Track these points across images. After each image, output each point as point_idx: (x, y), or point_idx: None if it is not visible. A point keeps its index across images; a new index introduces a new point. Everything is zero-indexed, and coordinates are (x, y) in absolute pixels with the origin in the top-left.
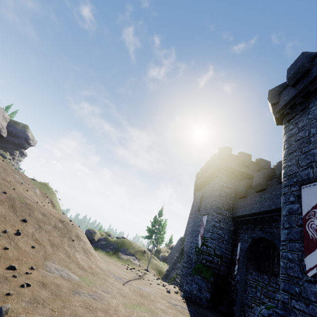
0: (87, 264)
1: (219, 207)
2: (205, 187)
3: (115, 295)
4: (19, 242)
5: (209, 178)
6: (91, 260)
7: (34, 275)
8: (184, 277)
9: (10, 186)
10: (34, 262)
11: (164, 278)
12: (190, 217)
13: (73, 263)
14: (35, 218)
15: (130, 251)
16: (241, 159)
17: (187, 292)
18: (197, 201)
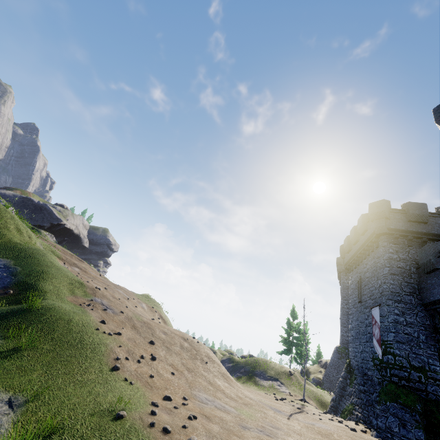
0: (233, 393)
1: (395, 292)
2: (361, 266)
3: (287, 433)
4: (159, 369)
5: (364, 250)
6: (234, 387)
7: (191, 407)
8: (366, 407)
9: (122, 304)
10: (182, 392)
11: (331, 411)
12: (343, 313)
13: (218, 392)
14: (159, 338)
15: (270, 374)
16: (411, 213)
17: (382, 430)
18: (352, 288)
